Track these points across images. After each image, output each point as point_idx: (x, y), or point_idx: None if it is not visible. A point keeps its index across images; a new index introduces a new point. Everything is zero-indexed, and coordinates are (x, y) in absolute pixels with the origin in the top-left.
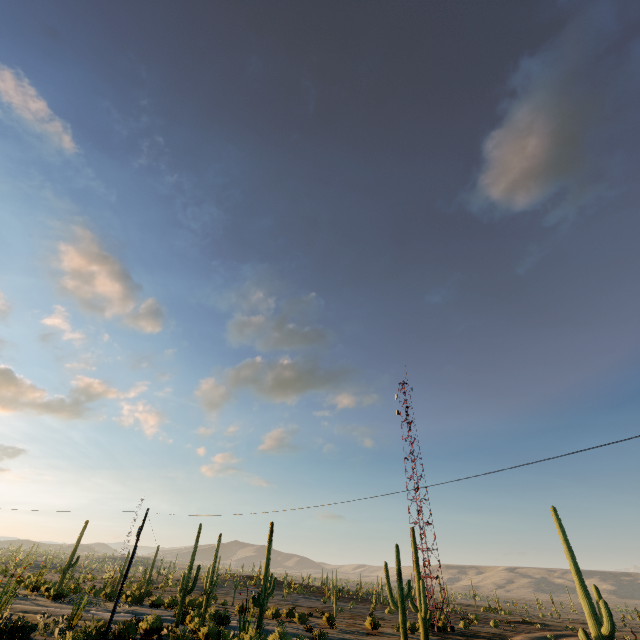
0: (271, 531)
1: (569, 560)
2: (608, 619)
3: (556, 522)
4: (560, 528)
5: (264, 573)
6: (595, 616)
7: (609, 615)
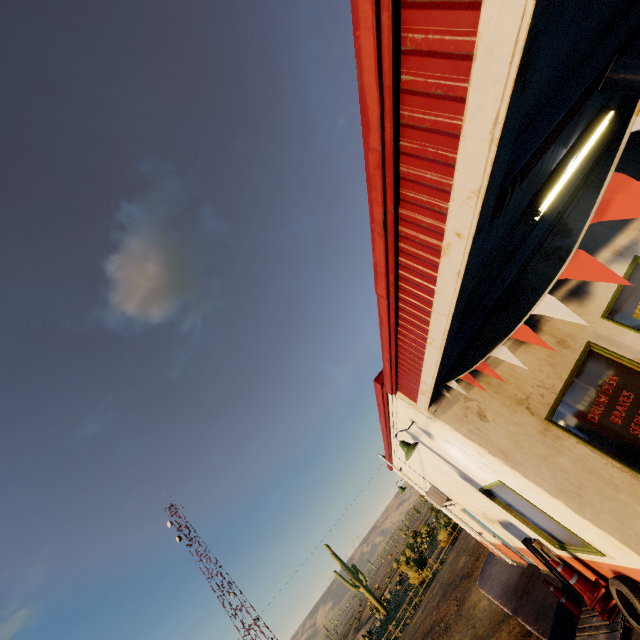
0: None
1: None
2: None
3: None
4: None
5: None
6: None
7: None
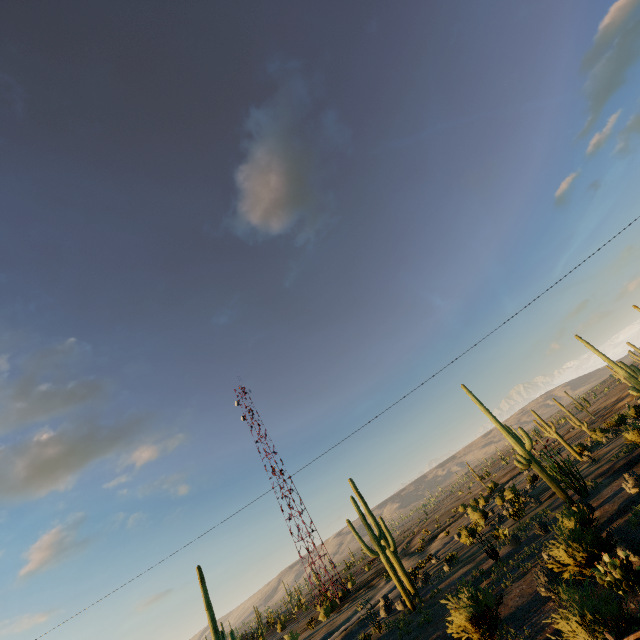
0: (202, 577)
1: (489, 415)
2: (528, 437)
3: (470, 394)
4: (474, 397)
5: (214, 636)
6: (519, 442)
7: (527, 434)
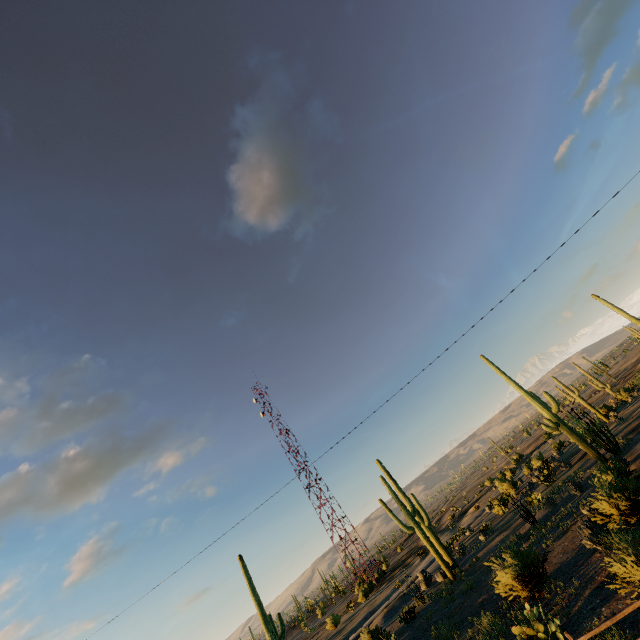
0: (244, 565)
1: (511, 383)
2: (553, 400)
3: (490, 364)
4: (494, 366)
5: (262, 620)
6: (545, 406)
7: (552, 397)
